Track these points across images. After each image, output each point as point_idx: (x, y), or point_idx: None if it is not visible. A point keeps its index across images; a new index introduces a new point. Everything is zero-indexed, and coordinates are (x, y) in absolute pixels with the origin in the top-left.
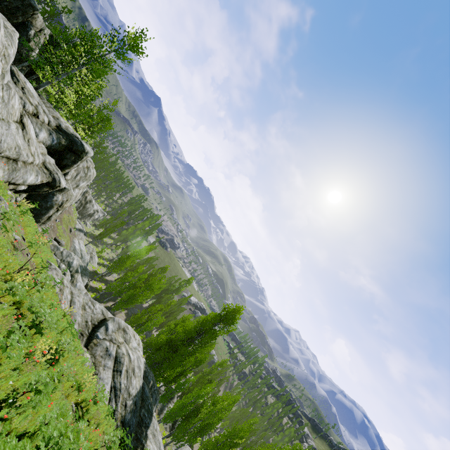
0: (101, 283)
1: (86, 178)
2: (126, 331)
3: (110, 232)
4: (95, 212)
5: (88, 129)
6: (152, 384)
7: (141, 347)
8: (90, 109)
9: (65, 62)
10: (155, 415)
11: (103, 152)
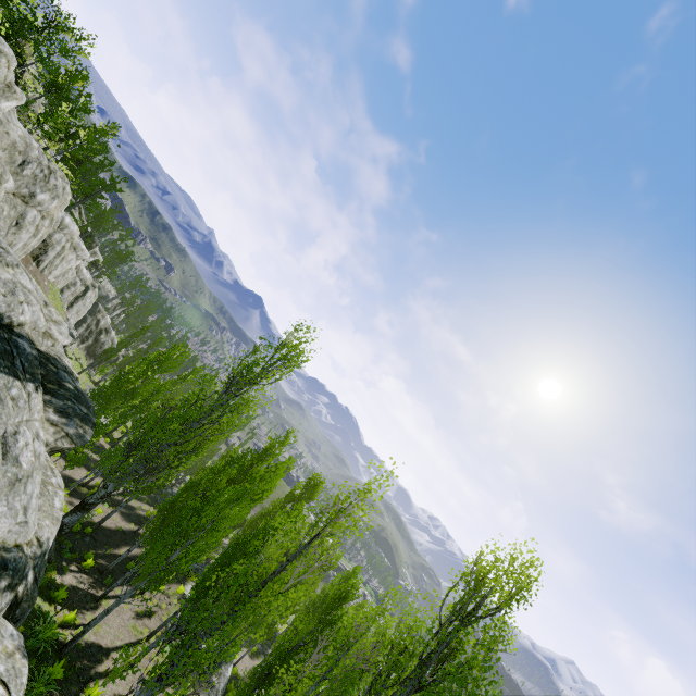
0: (104, 439)
1: (48, 188)
2: (11, 255)
3: (122, 346)
4: (120, 358)
5: (83, 178)
6: (67, 389)
7: (62, 331)
8: (77, 134)
9: (14, 17)
10: (33, 394)
11: (126, 255)
